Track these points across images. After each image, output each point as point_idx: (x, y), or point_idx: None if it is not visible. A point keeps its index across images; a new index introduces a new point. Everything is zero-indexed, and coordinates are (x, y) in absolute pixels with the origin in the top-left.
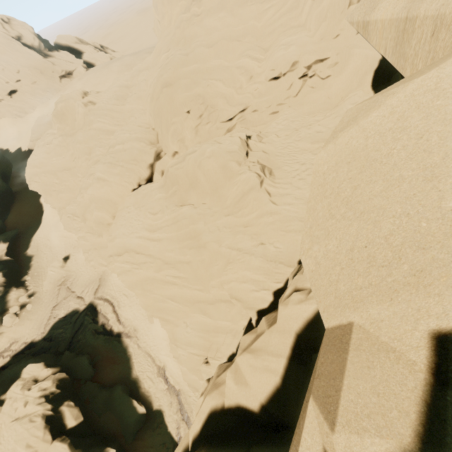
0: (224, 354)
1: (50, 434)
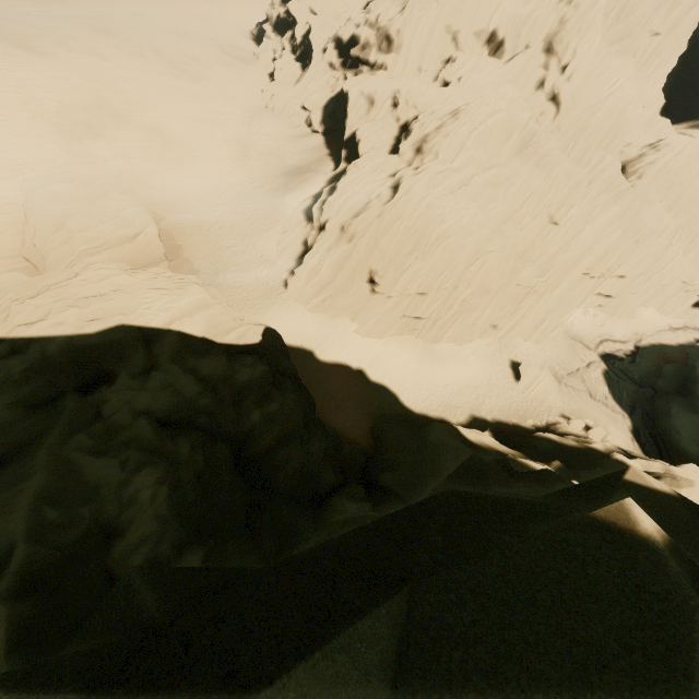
0: None
1: None
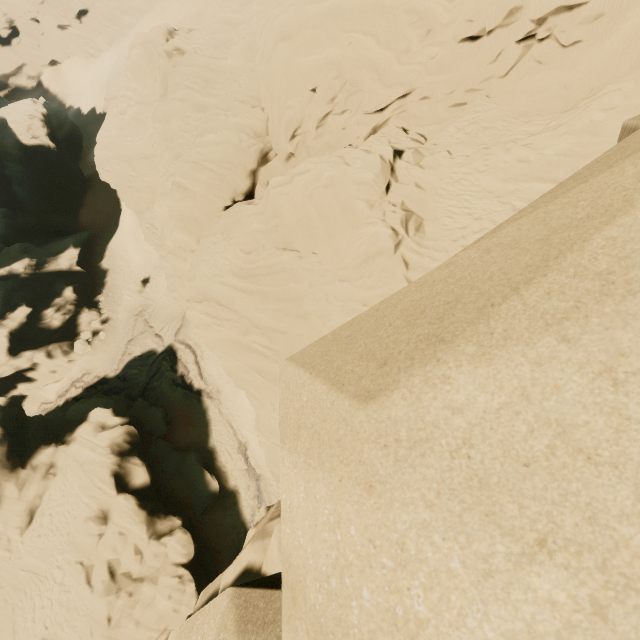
0: None
1: (114, 489)
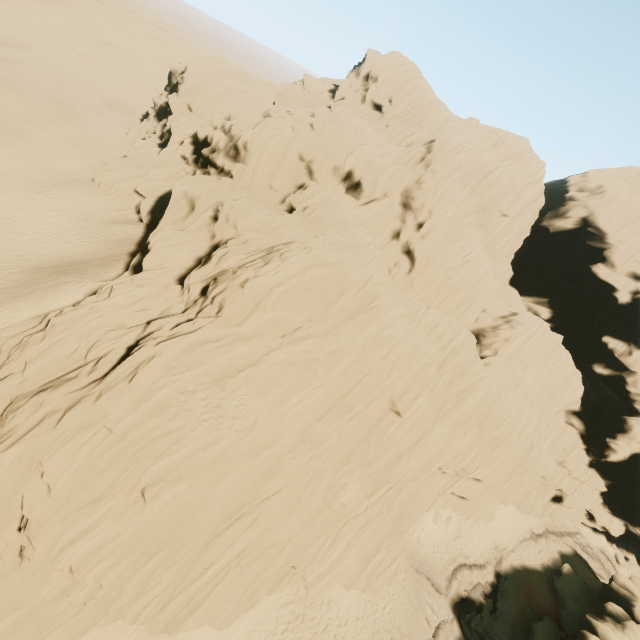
0: (578, 440)
1: None
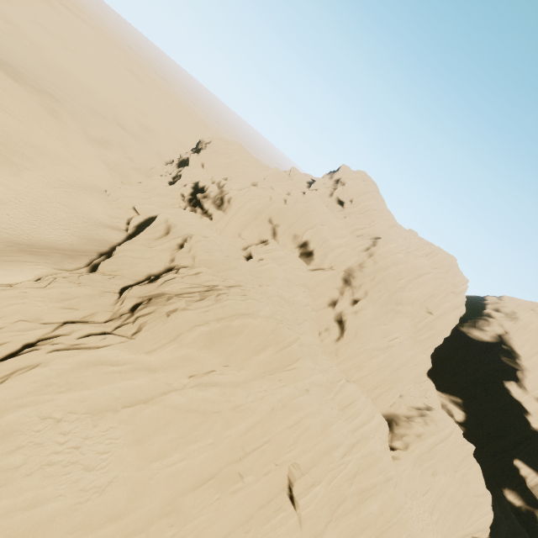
0: None
1: None
